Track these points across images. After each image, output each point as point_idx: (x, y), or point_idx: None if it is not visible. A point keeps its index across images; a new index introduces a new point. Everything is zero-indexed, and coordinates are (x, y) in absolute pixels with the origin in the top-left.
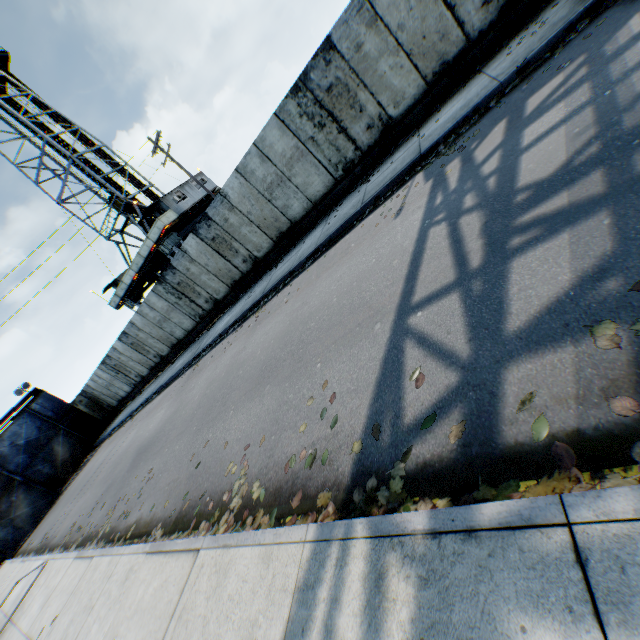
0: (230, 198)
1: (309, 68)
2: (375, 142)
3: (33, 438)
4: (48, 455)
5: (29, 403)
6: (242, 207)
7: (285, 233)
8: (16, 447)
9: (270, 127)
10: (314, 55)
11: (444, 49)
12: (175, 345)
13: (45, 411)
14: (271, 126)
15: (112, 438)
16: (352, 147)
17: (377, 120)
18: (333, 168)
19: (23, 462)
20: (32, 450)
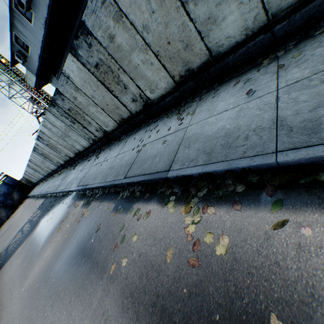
0: (34, 160)
1: (34, 148)
2: (61, 165)
3: (6, 192)
4: (12, 198)
5: (4, 180)
6: (38, 162)
7: (53, 170)
8: (0, 194)
9: (33, 153)
10: (34, 147)
11: (63, 158)
12: (42, 178)
13: (10, 183)
14: (33, 153)
15: (26, 201)
16: (56, 164)
17: (58, 162)
18: (55, 165)
19: (3, 199)
20: (6, 196)
